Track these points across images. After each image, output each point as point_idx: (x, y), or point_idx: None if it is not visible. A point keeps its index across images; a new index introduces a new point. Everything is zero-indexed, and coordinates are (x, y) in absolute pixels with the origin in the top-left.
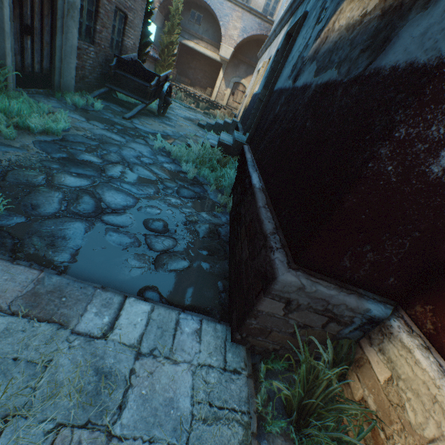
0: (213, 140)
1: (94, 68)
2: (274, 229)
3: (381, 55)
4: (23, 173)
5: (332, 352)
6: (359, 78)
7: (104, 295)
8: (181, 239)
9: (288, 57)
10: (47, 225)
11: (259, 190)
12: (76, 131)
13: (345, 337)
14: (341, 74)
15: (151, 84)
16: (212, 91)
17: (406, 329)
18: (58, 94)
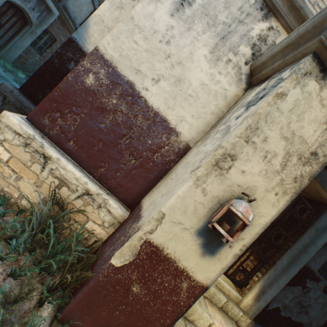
0: None
1: (35, 64)
2: None
3: None
4: None
5: None
6: None
7: None
8: None
9: None
10: None
11: None
12: None
13: None
14: None
15: None
16: None
17: None
18: None
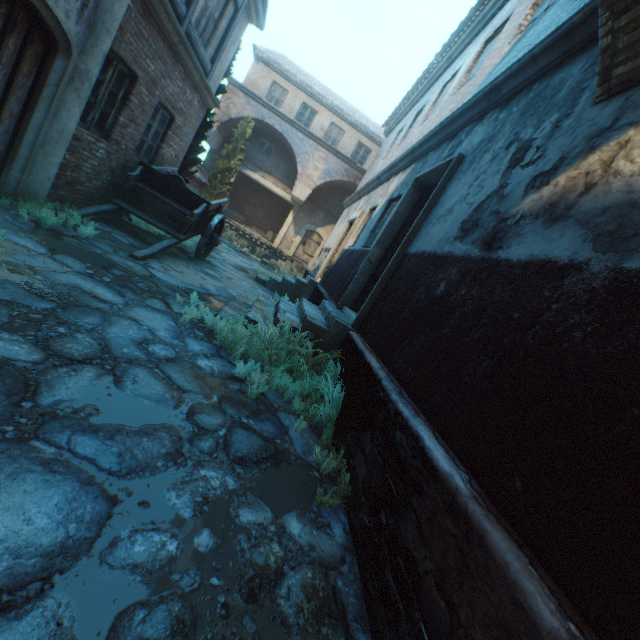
0: (292, 314)
1: (98, 173)
2: None
3: None
4: None
5: None
6: None
7: None
8: None
9: (432, 209)
10: None
11: (478, 506)
12: (9, 273)
13: None
14: None
15: (194, 212)
16: (275, 235)
17: None
18: (5, 197)
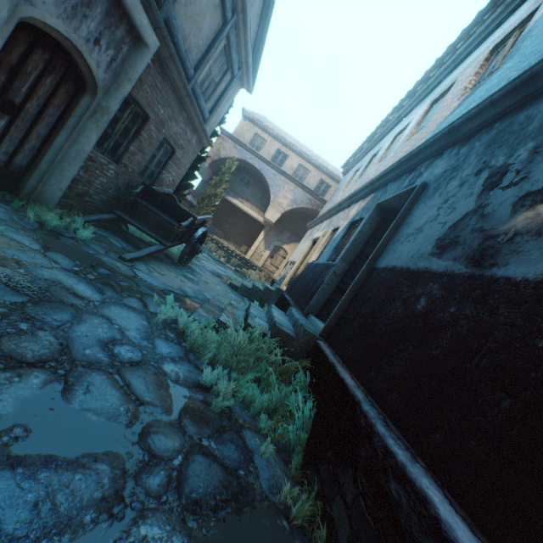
0: (261, 319)
1: (106, 188)
2: None
3: None
4: None
5: None
6: None
7: None
8: None
9: (398, 228)
10: None
11: None
12: None
13: None
14: None
15: (182, 224)
16: (248, 249)
17: None
18: (18, 201)
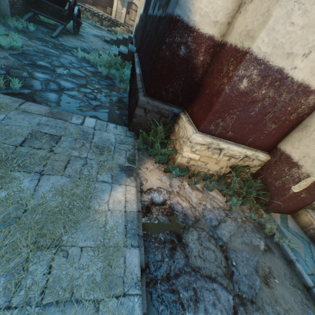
0: (116, 51)
1: None
2: (142, 87)
3: (169, 8)
4: (16, 71)
5: (163, 127)
6: (165, 17)
7: (77, 115)
8: (104, 102)
9: None
10: (41, 94)
11: (138, 75)
12: (27, 48)
13: (168, 124)
14: (162, 13)
15: (65, 9)
16: (111, 10)
17: (184, 114)
18: (1, 19)
